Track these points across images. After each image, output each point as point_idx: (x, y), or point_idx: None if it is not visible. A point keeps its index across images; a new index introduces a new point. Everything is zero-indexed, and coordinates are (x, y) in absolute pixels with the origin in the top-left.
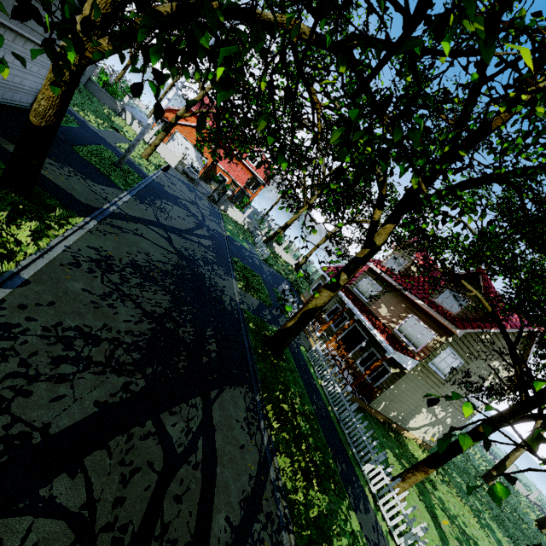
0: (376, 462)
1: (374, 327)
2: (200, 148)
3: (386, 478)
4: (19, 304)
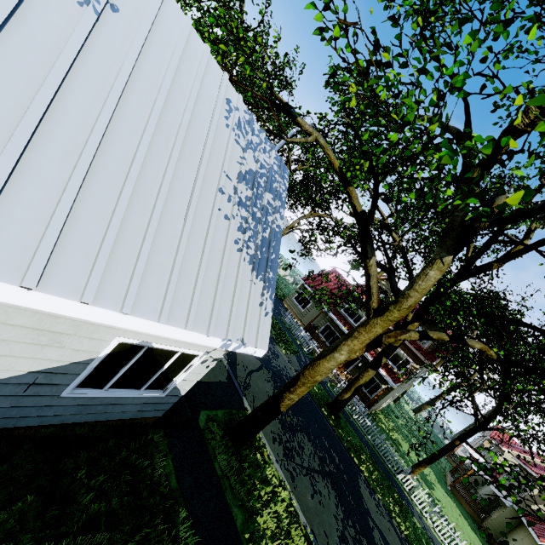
0: (406, 473)
1: None
2: None
3: (413, 482)
4: None
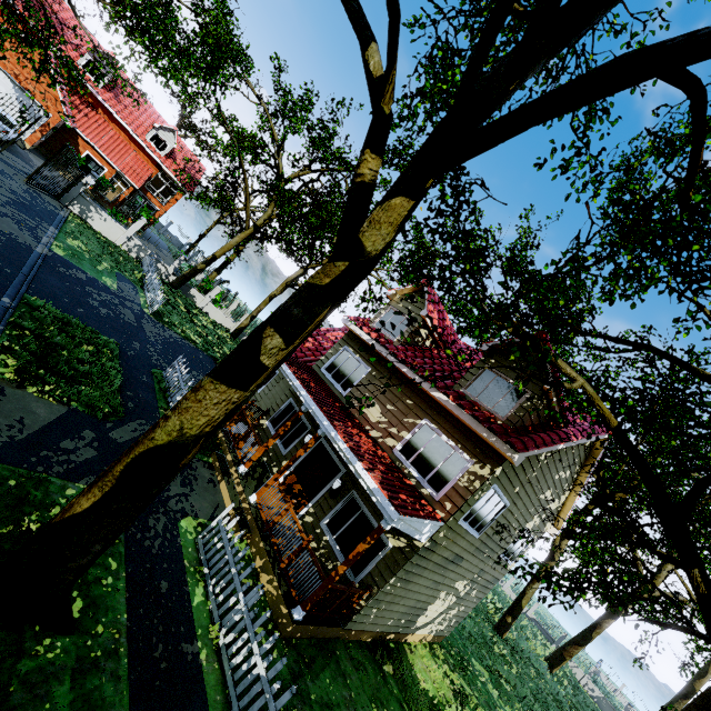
0: None
1: (356, 455)
2: (27, 86)
3: None
4: None
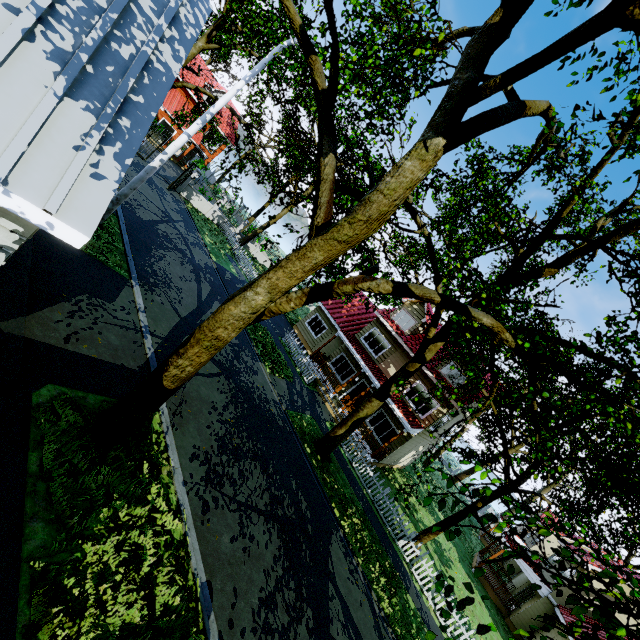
0: (409, 539)
1: (393, 401)
2: None
3: (417, 551)
4: (227, 623)
